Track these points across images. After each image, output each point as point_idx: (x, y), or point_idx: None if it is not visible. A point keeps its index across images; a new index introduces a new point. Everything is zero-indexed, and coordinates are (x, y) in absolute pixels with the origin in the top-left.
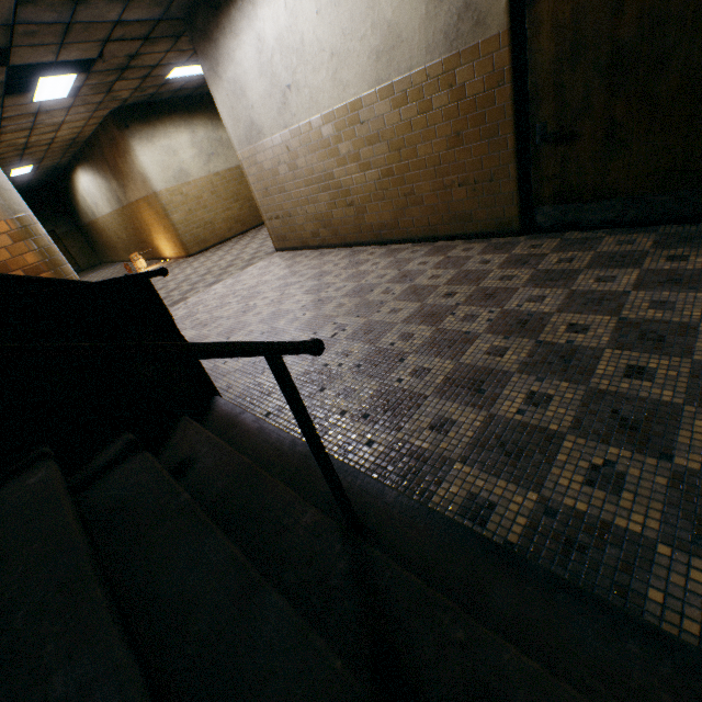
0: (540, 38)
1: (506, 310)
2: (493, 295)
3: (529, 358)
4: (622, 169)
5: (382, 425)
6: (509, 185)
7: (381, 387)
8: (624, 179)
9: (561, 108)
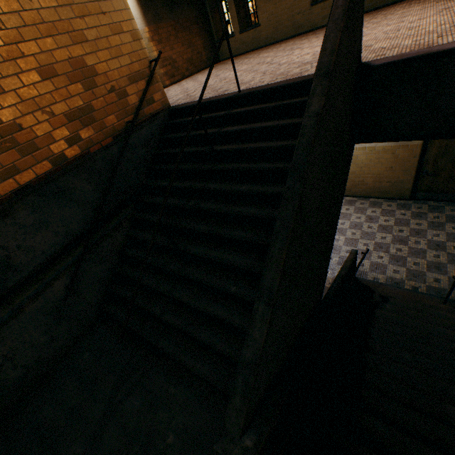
0: (432, 148)
1: (428, 240)
2: (418, 232)
3: (447, 258)
4: (452, 186)
5: (418, 281)
6: (408, 185)
7: (407, 269)
8: (452, 189)
9: (434, 167)
